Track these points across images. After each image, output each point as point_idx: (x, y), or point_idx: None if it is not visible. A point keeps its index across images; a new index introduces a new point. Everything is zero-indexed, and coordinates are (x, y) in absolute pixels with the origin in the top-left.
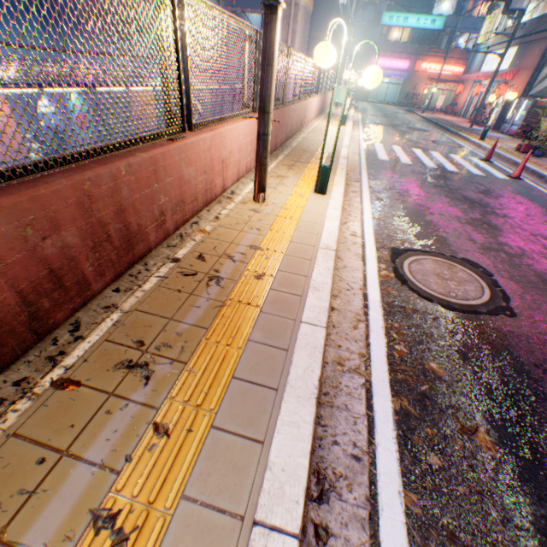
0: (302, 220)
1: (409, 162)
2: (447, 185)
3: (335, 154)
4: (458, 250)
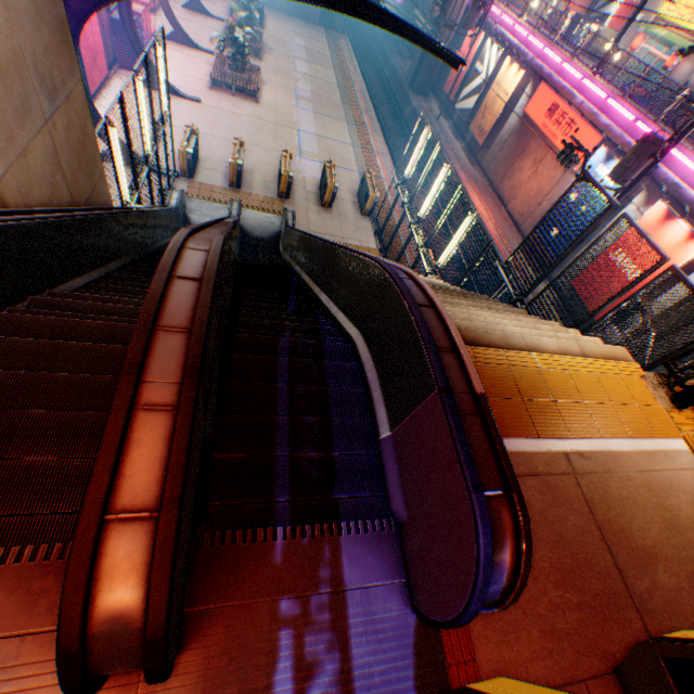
0: None
1: None
2: None
3: None
4: None
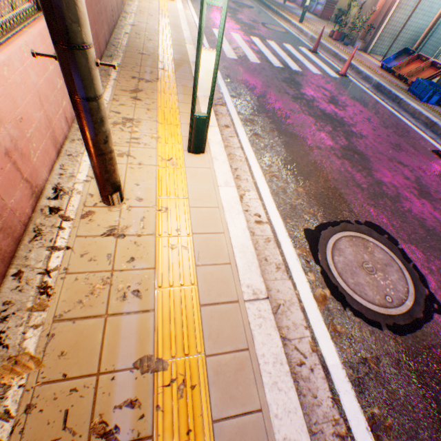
0: (197, 230)
1: (257, 61)
2: (302, 94)
3: (183, 57)
4: (357, 209)
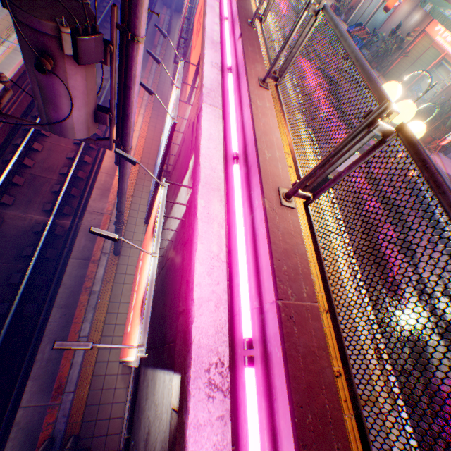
0: None
1: None
2: None
3: None
4: None
